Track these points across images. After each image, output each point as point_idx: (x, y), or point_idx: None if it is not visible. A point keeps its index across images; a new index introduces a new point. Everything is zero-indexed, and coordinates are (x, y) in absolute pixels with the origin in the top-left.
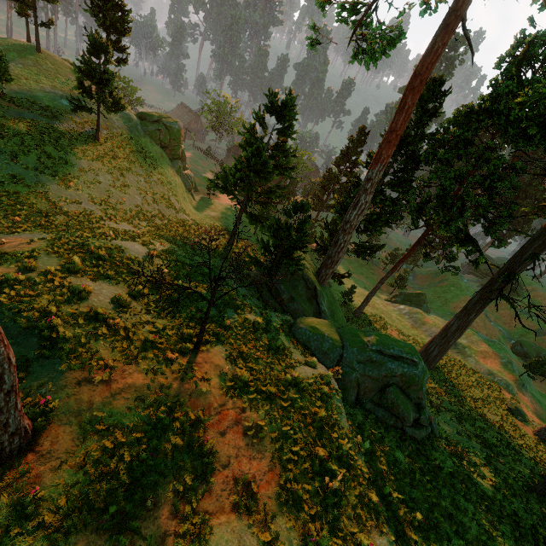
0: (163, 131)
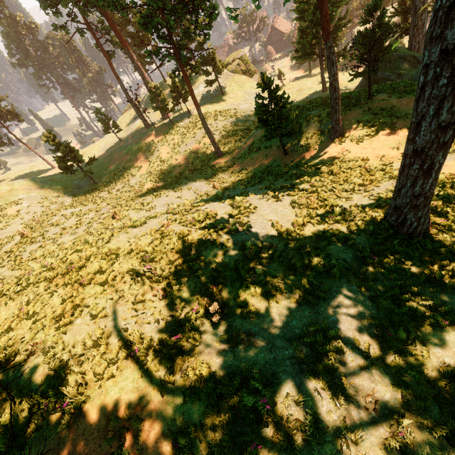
0: (239, 64)
